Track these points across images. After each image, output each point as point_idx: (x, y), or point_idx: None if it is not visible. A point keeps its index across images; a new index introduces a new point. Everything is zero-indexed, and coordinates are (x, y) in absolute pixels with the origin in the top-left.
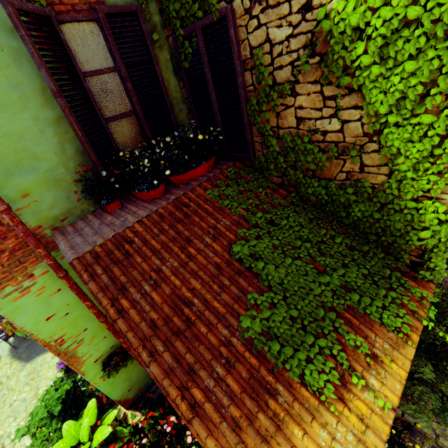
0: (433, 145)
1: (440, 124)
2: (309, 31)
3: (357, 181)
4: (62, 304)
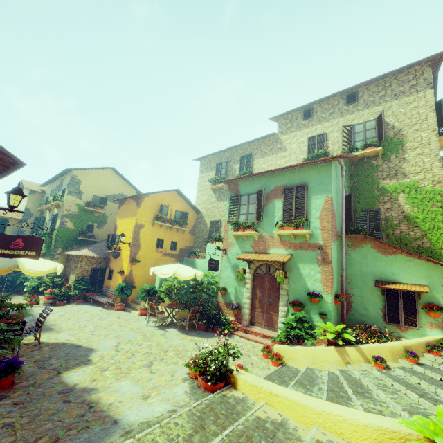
0: (438, 237)
1: (438, 233)
2: (403, 215)
3: (421, 247)
4: (335, 258)
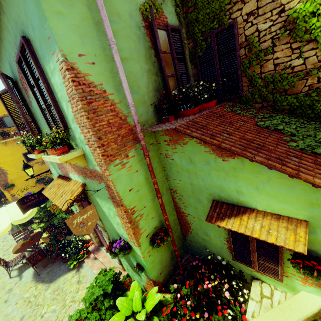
0: None
1: None
2: (283, 21)
3: (316, 89)
4: (137, 182)
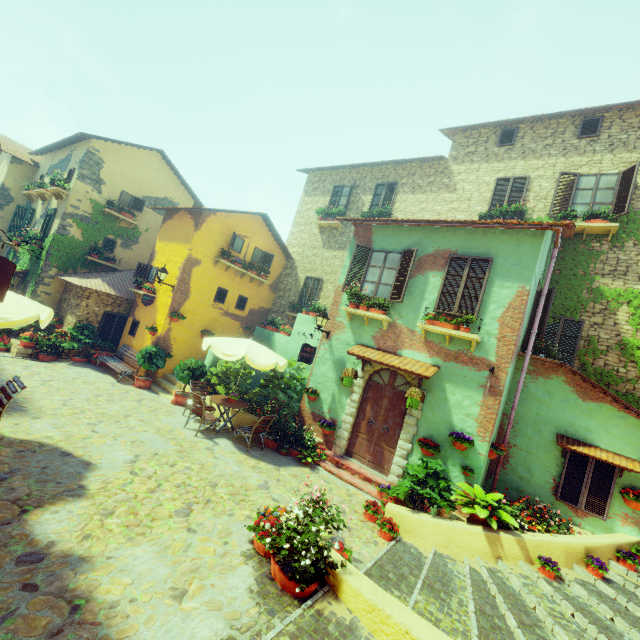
0: None
1: None
2: (617, 340)
3: (631, 394)
4: (506, 387)
